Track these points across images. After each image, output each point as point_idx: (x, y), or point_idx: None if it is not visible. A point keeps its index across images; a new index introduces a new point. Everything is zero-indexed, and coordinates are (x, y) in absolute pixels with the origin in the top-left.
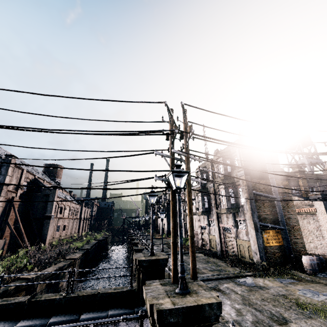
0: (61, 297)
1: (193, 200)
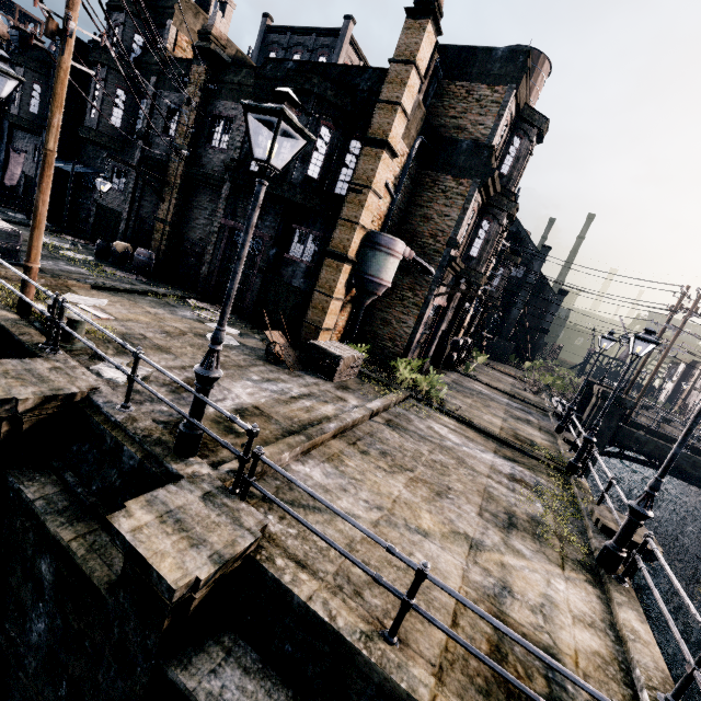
0: None
1: None
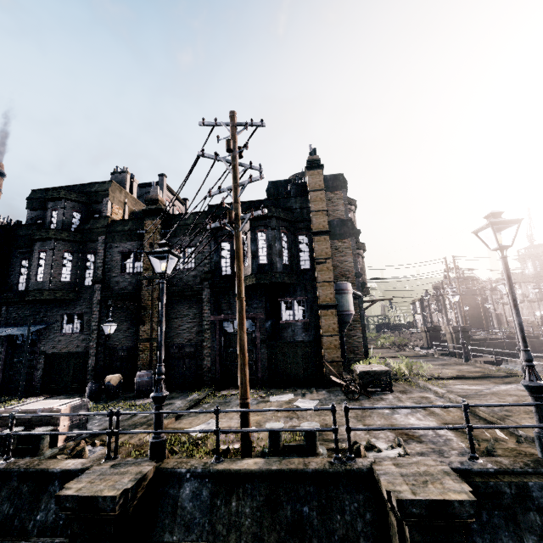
0: (501, 337)
1: (516, 288)
